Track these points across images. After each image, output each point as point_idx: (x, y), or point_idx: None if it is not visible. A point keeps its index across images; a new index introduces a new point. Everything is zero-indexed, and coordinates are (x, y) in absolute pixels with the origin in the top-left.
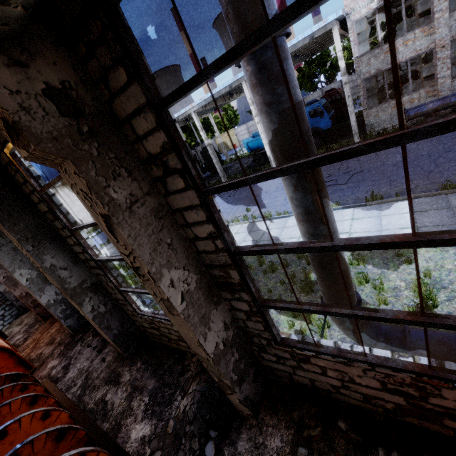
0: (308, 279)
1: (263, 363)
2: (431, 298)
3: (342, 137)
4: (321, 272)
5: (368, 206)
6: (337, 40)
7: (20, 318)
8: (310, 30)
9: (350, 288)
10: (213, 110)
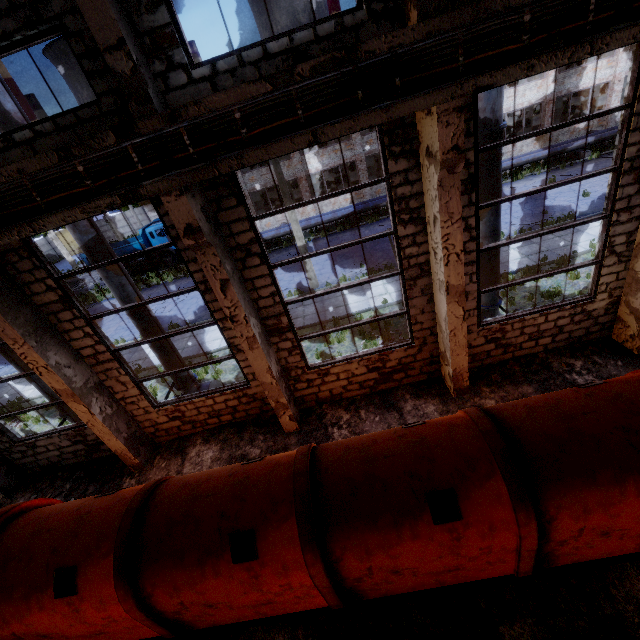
0: None
1: (18, 463)
2: (157, 395)
3: None
4: (43, 393)
5: None
6: None
7: None
8: None
9: None
10: None
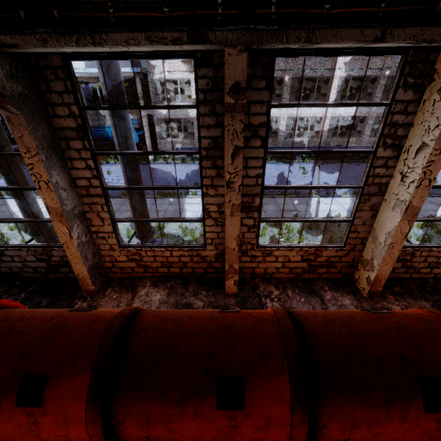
0: (56, 234)
1: None
2: None
3: None
4: (22, 211)
5: (122, 199)
6: (138, 85)
7: None
8: None
9: (41, 222)
10: None
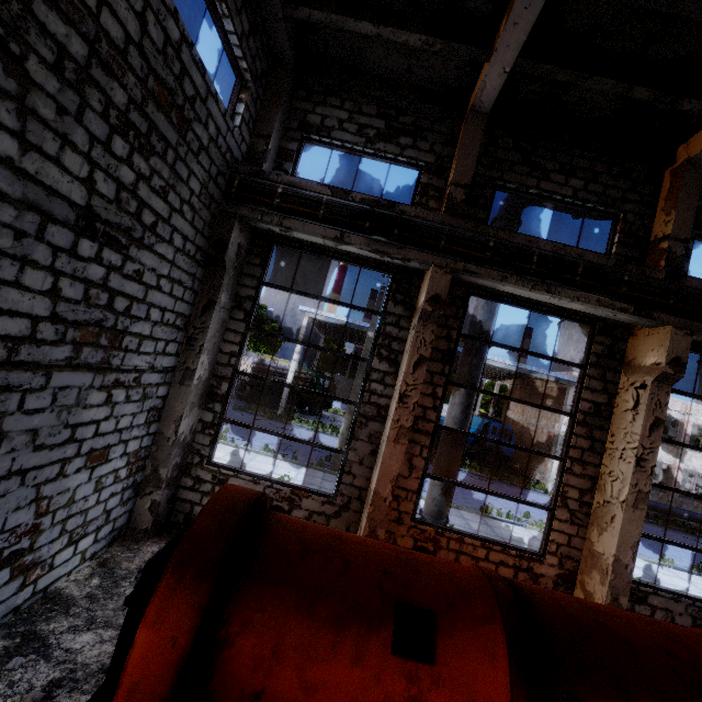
0: None
1: None
2: None
3: (506, 471)
4: None
5: None
6: (571, 396)
7: (133, 548)
8: (562, 375)
9: None
10: (338, 337)
